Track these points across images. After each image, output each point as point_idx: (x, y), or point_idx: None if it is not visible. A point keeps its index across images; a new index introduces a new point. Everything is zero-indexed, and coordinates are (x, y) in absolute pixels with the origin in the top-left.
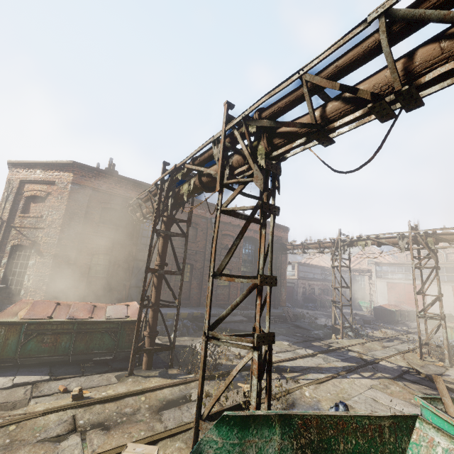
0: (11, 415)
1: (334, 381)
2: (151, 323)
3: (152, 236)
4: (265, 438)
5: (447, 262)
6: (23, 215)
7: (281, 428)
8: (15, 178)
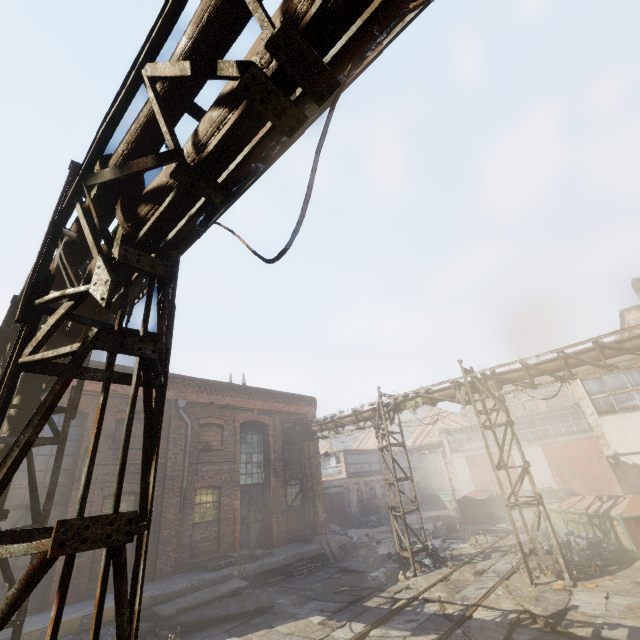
0: None
1: None
2: None
3: None
4: None
5: (525, 414)
6: None
7: None
8: None
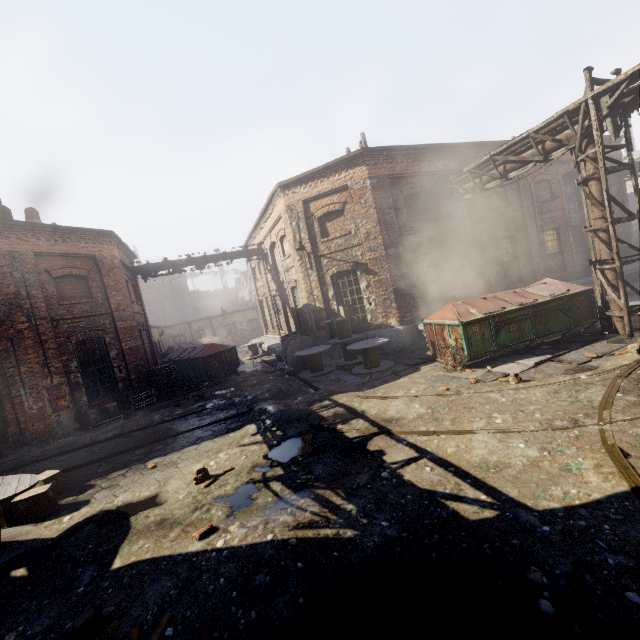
0: (614, 368)
1: None
2: (617, 285)
3: (605, 178)
4: None
5: None
6: (327, 239)
7: None
8: (294, 202)
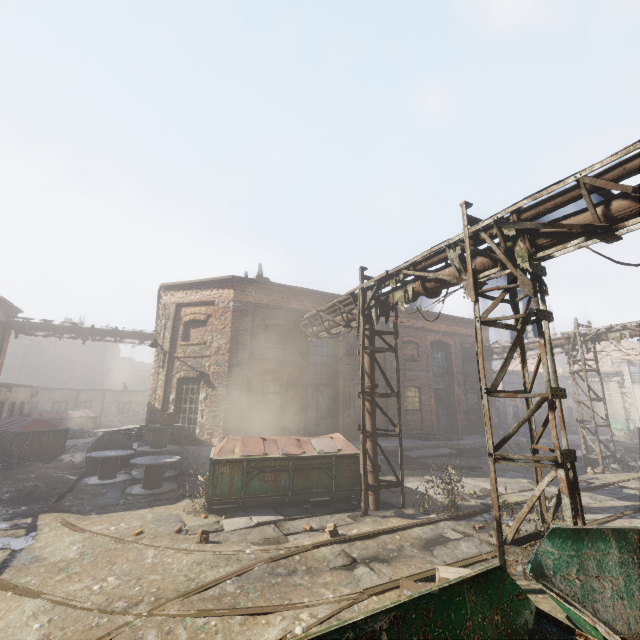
0: (287, 547)
1: (621, 521)
2: (372, 456)
3: (362, 355)
4: (602, 551)
5: None
6: (185, 343)
7: (617, 542)
8: (170, 302)
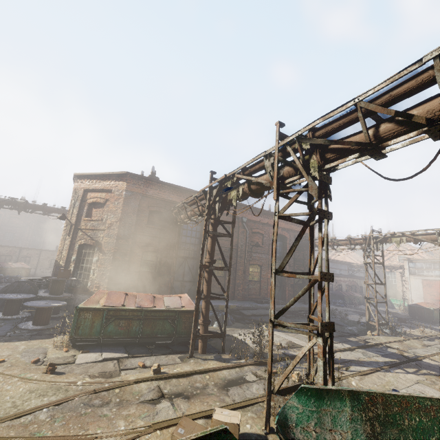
0: (113, 381)
1: (378, 374)
2: (204, 313)
3: (204, 237)
4: (338, 409)
5: None
6: (87, 219)
7: (351, 401)
8: (80, 188)
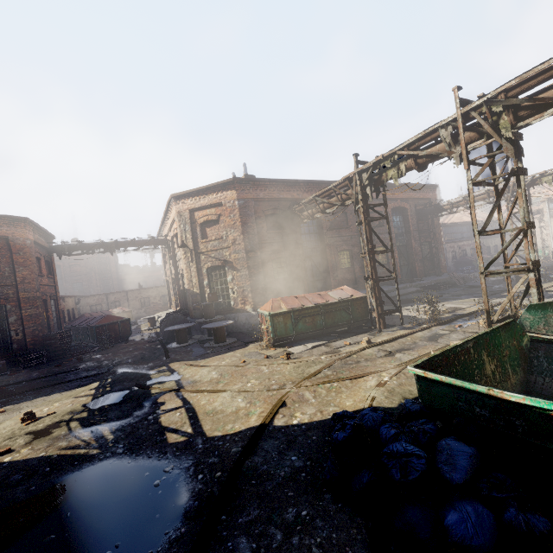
0: (344, 353)
1: None
2: (377, 295)
3: (364, 225)
4: None
5: None
6: (205, 240)
7: None
8: (183, 209)
